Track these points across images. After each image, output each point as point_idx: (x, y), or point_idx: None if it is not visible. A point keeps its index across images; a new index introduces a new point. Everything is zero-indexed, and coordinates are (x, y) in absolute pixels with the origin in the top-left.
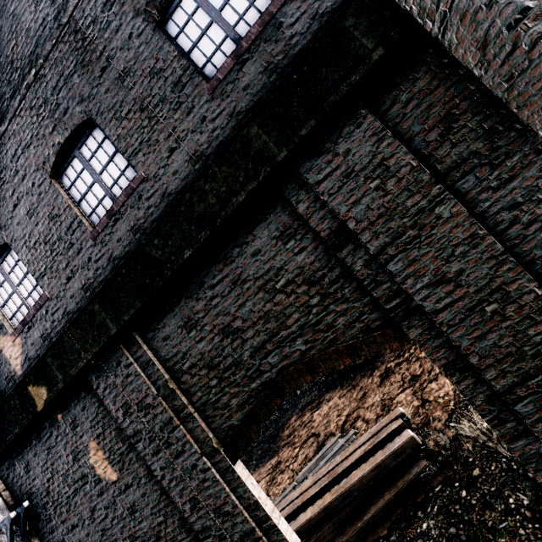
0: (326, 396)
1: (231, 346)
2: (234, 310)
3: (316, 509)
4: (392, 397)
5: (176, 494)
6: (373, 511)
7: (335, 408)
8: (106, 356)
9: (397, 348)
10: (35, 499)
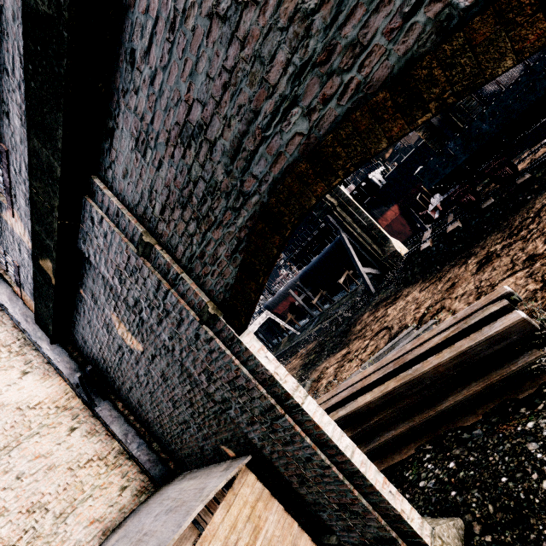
0: (404, 292)
1: (198, 163)
2: (185, 90)
3: (376, 394)
4: (493, 283)
5: (190, 365)
6: (450, 402)
7: (414, 302)
8: (79, 215)
9: (540, 40)
10: (99, 365)
